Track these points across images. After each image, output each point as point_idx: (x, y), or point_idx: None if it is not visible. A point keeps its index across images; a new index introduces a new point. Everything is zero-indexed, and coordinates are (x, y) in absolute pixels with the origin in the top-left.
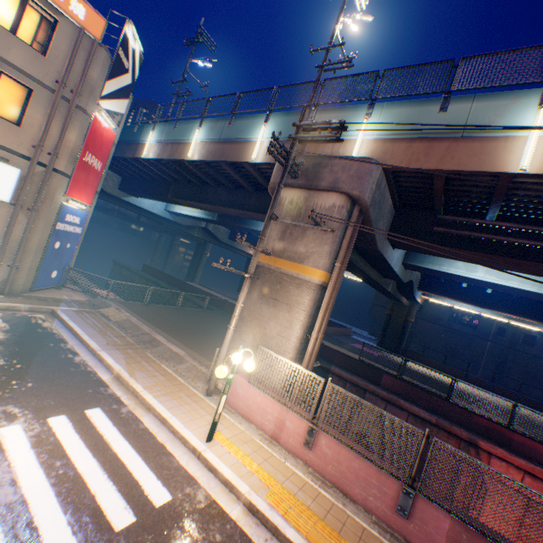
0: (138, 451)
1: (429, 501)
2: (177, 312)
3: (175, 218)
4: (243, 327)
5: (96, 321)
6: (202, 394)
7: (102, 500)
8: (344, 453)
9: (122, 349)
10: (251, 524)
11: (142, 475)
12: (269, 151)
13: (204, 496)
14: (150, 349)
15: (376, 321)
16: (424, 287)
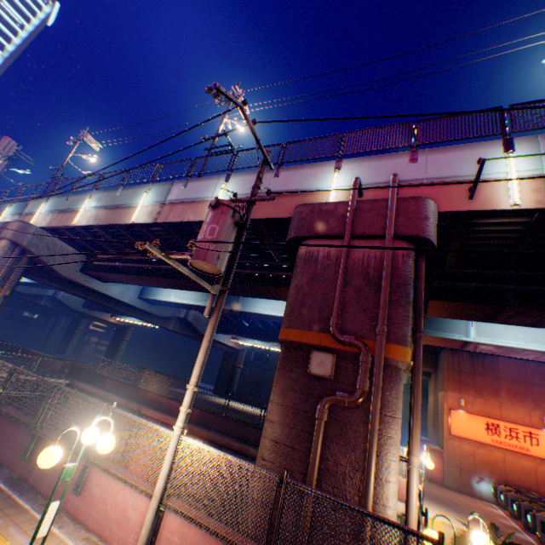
0: None
1: None
2: None
3: None
4: None
5: None
6: None
7: None
8: None
9: None
10: None
11: None
12: None
13: None
14: None
15: (242, 379)
16: None
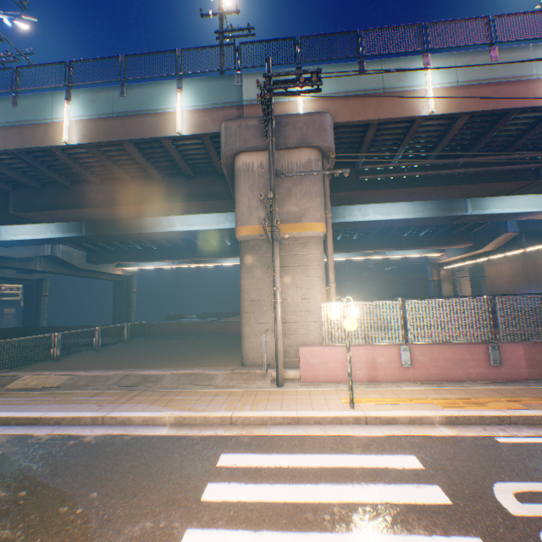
0: (329, 453)
1: (506, 344)
2: (107, 352)
3: (1, 251)
4: (257, 309)
5: (30, 398)
6: (275, 388)
7: (397, 499)
8: (437, 351)
9: (130, 401)
10: (465, 430)
11: (371, 462)
12: (264, 99)
13: (420, 439)
14: (158, 386)
15: None
16: None
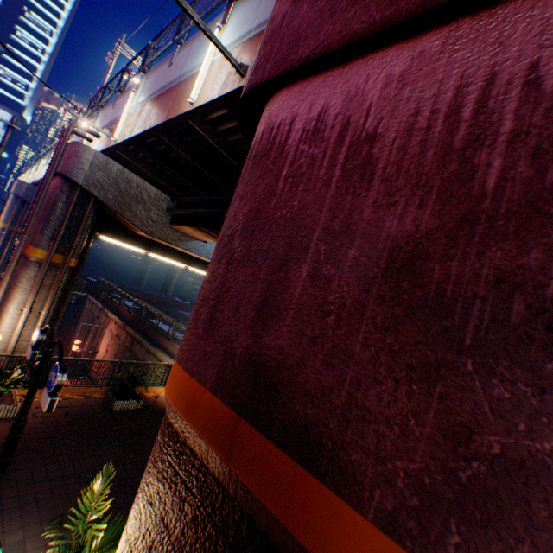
0: None
1: None
2: None
3: None
4: None
5: None
6: None
7: None
8: None
9: None
10: None
11: None
12: None
13: None
14: None
15: None
16: None
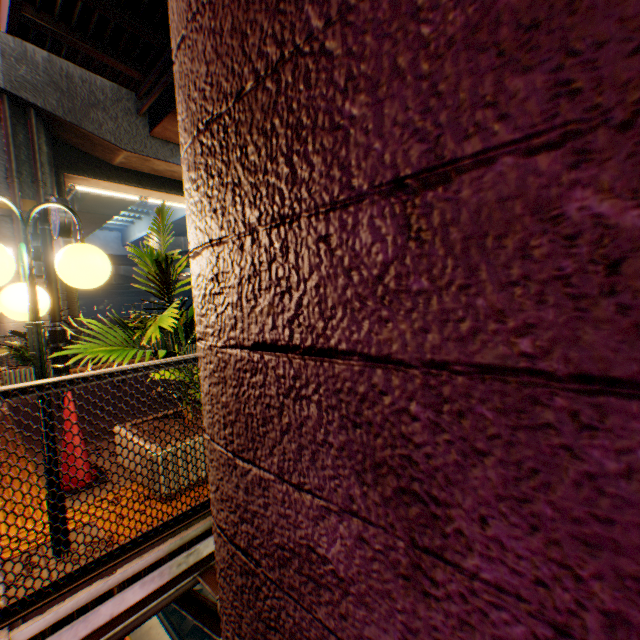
0: None
1: None
2: None
3: None
4: None
5: None
6: None
7: None
8: None
9: None
10: None
11: None
12: None
13: None
14: None
15: None
16: None
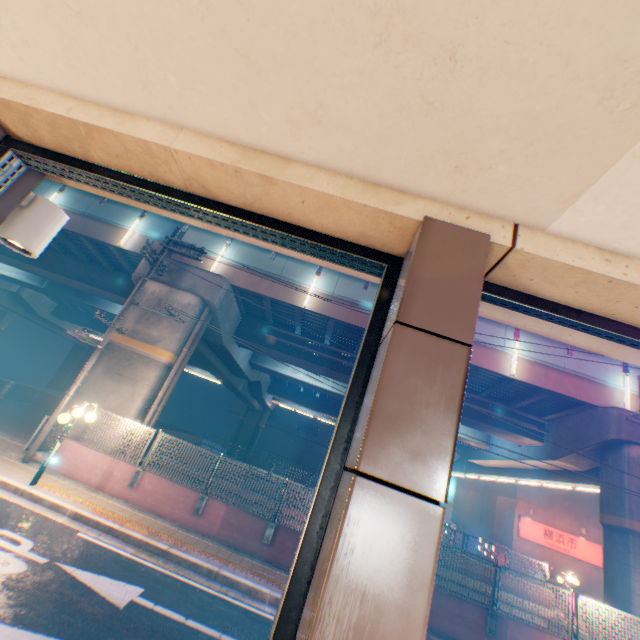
0: None
1: (216, 499)
2: None
3: None
4: (78, 399)
5: None
6: (18, 460)
7: None
8: (163, 483)
9: None
10: (77, 523)
11: None
12: (143, 251)
13: (32, 511)
14: None
15: (232, 430)
16: (273, 388)
